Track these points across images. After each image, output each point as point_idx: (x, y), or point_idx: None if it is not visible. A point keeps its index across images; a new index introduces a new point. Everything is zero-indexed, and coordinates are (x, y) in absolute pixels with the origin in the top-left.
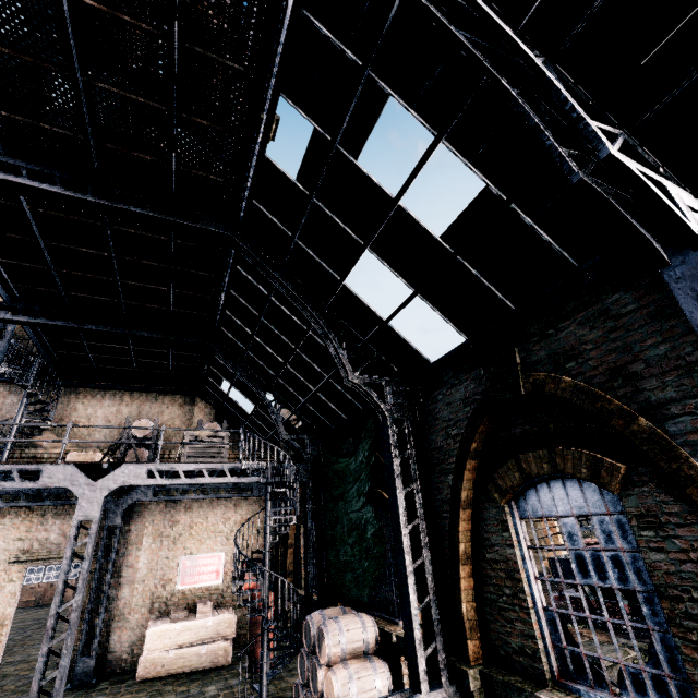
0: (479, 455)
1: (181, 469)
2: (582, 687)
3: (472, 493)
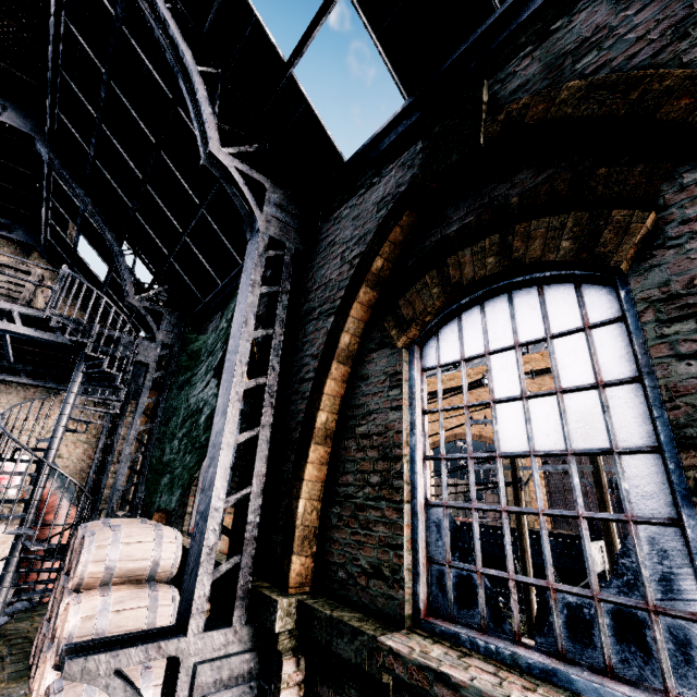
0: (382, 285)
1: None
2: (465, 630)
3: (358, 343)
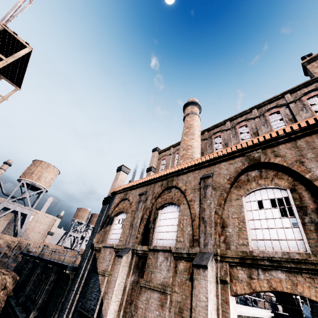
0: None
1: None
2: None
3: None
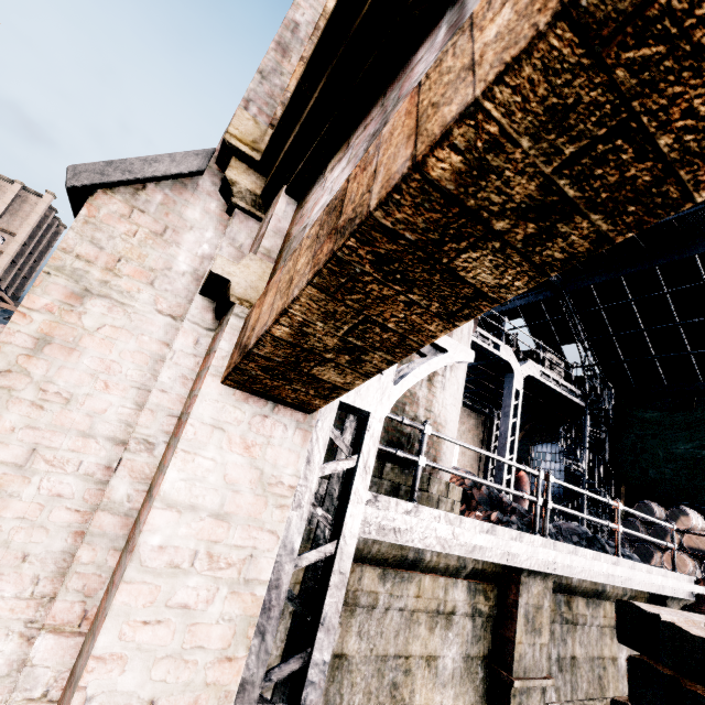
0: None
1: (544, 377)
2: None
3: None
